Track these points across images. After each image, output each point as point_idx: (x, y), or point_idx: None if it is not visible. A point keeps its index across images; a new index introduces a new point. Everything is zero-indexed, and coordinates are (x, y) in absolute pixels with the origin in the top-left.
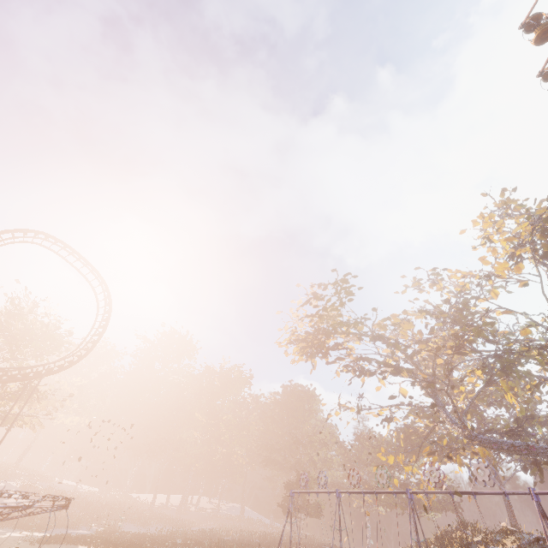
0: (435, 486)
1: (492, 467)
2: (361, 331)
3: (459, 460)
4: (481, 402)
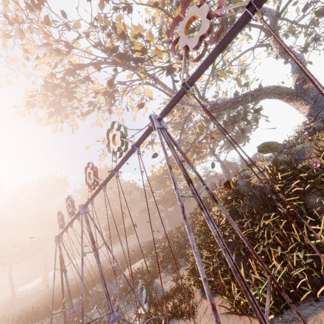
0: (204, 47)
1: (217, 157)
2: (97, 60)
3: (204, 146)
4: (206, 122)
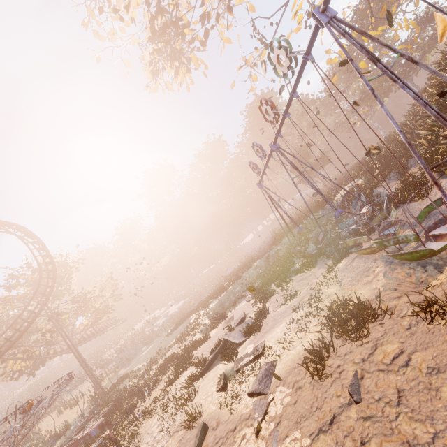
0: None
1: None
2: None
3: None
4: None
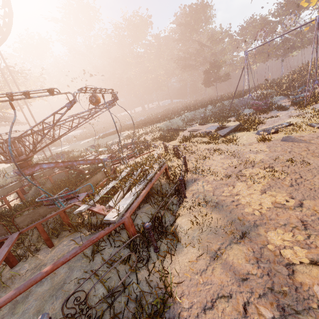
0: None
1: None
2: None
3: None
4: None
